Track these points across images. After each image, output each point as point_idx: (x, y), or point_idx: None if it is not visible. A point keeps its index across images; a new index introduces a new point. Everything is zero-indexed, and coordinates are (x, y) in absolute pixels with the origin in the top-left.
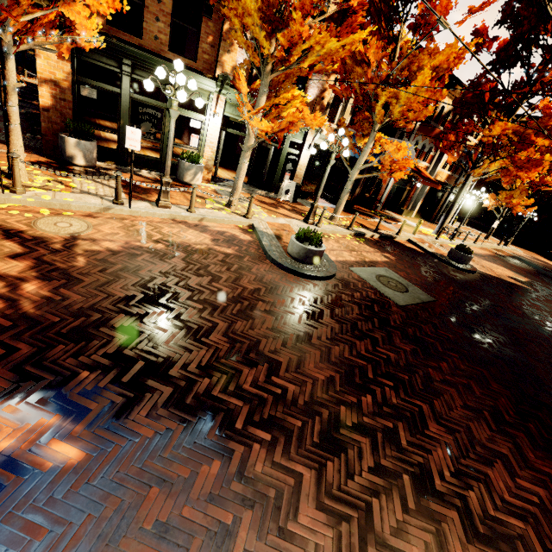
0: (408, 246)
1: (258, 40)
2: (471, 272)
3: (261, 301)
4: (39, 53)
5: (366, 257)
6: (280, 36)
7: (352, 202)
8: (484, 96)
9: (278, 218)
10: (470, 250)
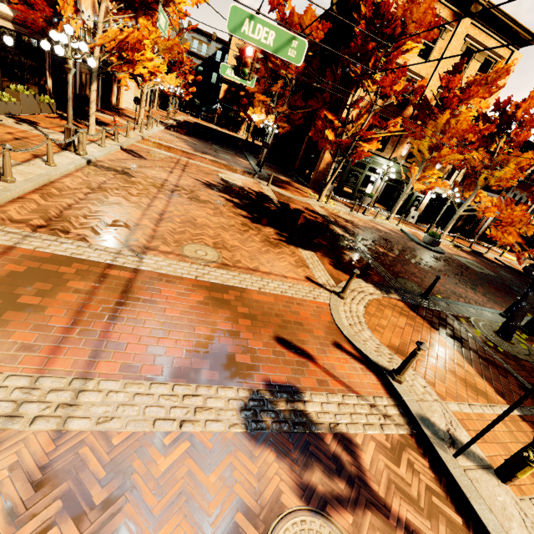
0: (492, 260)
1: (423, 153)
2: None
3: (417, 251)
4: (326, 152)
5: (461, 255)
6: (435, 154)
7: (454, 230)
8: None
9: (411, 229)
10: None
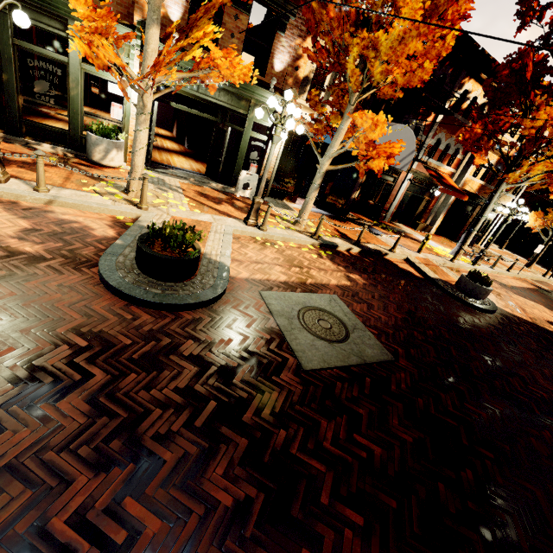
0: (401, 267)
1: None
2: (486, 312)
3: None
4: None
5: (311, 277)
6: None
7: (346, 208)
8: (524, 69)
9: (201, 214)
10: (488, 280)
